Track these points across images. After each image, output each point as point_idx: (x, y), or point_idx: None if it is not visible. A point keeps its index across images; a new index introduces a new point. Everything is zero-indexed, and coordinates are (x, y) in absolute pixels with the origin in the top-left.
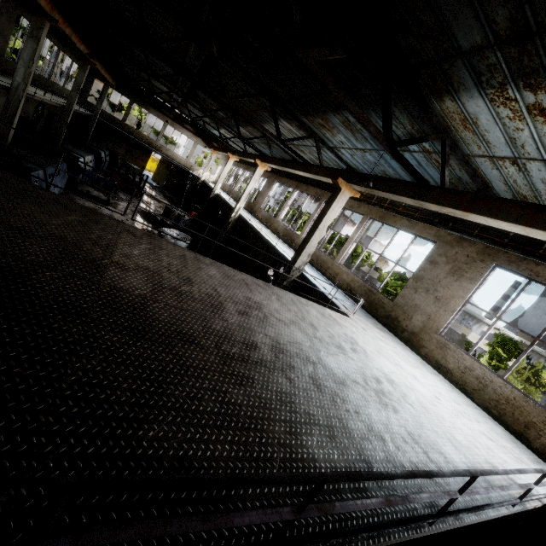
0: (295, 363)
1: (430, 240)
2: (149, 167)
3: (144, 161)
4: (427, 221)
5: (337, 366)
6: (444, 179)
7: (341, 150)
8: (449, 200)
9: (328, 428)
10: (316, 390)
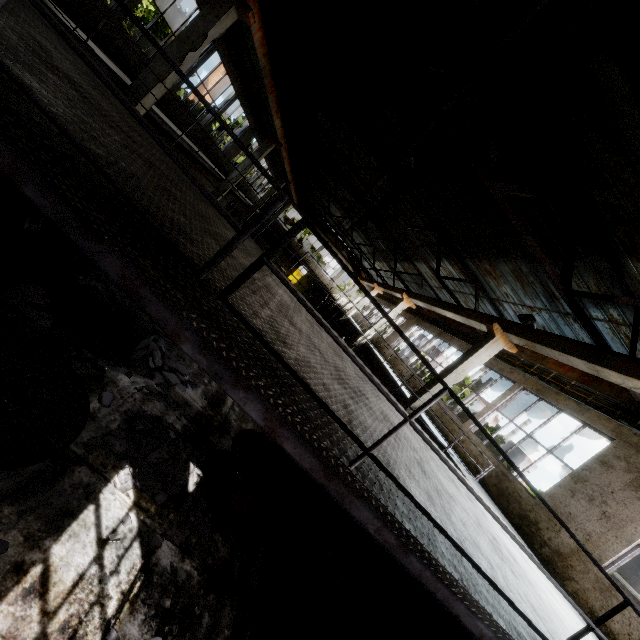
0: (402, 439)
1: (605, 434)
2: (292, 279)
3: (291, 270)
4: (604, 410)
5: (447, 484)
6: (633, 353)
7: (504, 304)
8: (637, 370)
9: (428, 495)
10: (420, 470)
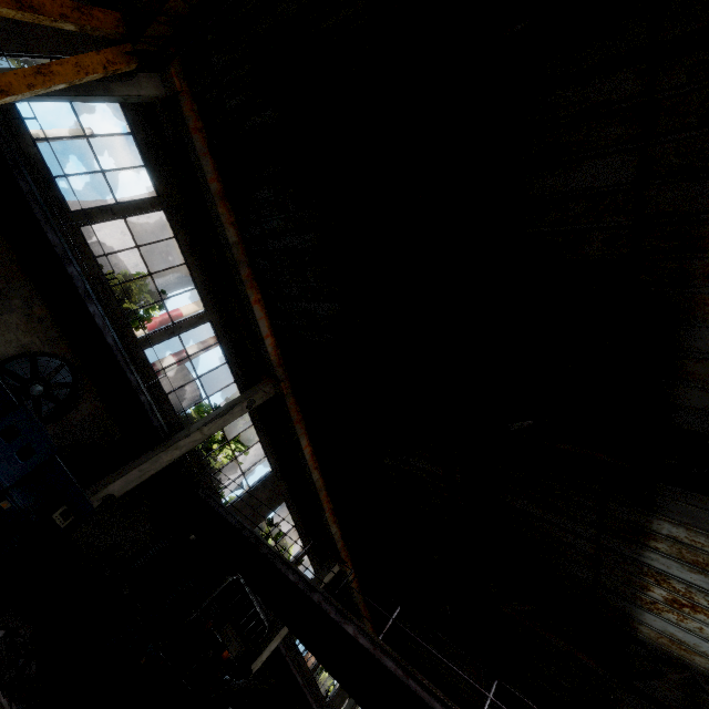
0: None
1: None
2: None
3: None
4: None
5: None
6: None
7: None
8: None
9: None
10: None
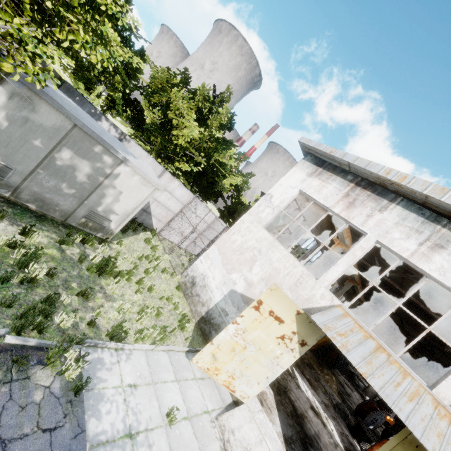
0: None
1: None
2: None
3: None
4: None
5: None
6: None
7: None
8: None
9: None
10: None
